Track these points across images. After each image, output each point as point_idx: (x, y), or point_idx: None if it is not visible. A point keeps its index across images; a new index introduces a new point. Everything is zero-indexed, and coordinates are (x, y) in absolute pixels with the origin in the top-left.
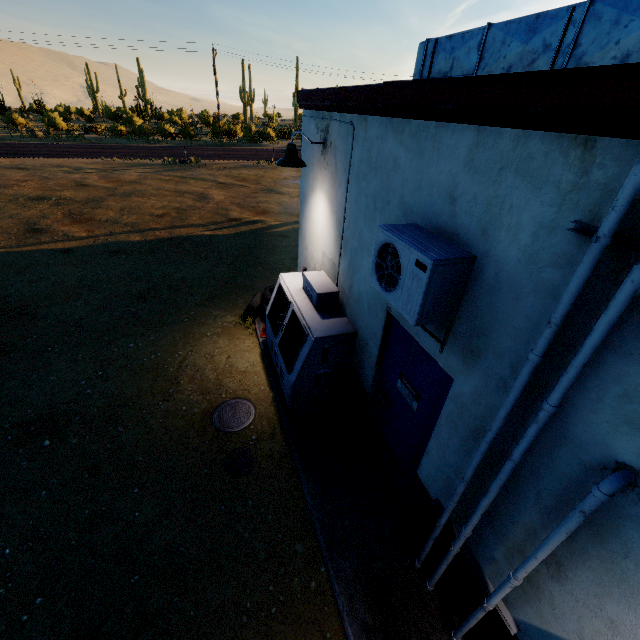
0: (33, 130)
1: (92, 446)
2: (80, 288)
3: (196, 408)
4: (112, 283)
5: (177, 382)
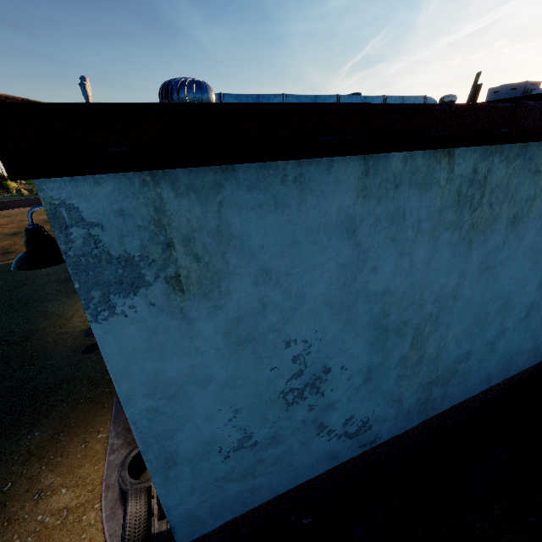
0: (20, 190)
1: (9, 353)
2: (27, 281)
3: (77, 329)
4: (49, 275)
5: (71, 319)
